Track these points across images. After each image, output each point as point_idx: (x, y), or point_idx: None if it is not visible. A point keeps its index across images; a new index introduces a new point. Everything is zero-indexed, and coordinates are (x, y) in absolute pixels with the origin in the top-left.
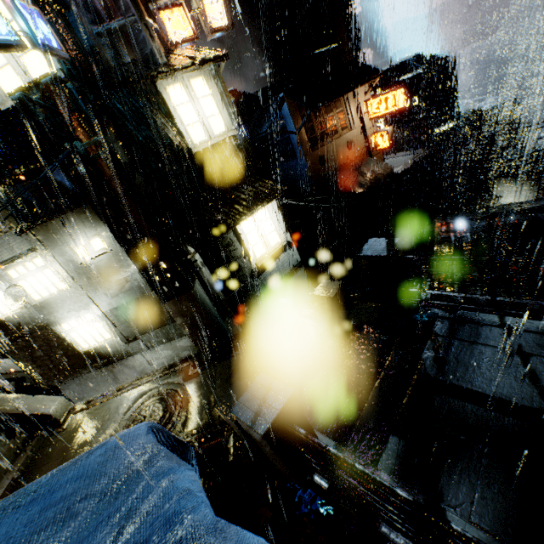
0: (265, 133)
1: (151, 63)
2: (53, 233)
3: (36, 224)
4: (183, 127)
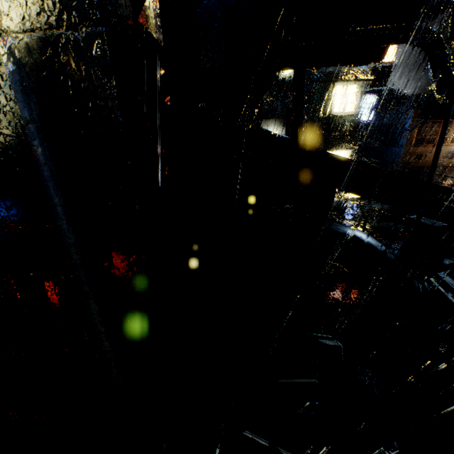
0: (387, 123)
1: (338, 75)
2: (265, 124)
3: (263, 118)
4: (334, 103)
